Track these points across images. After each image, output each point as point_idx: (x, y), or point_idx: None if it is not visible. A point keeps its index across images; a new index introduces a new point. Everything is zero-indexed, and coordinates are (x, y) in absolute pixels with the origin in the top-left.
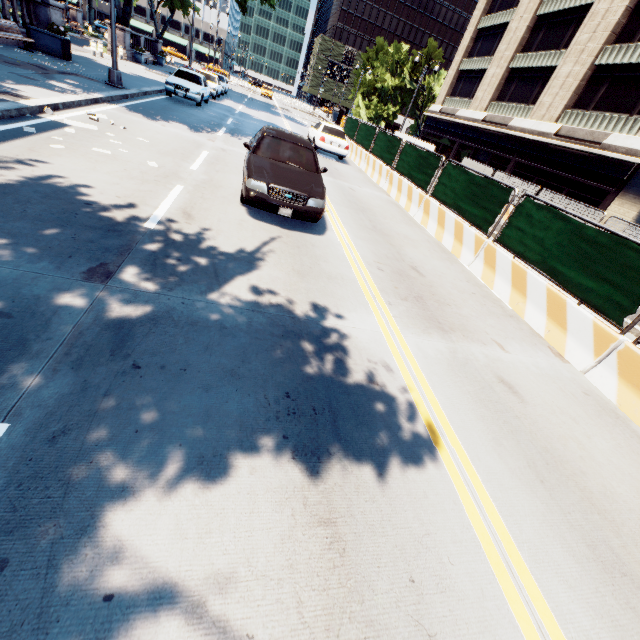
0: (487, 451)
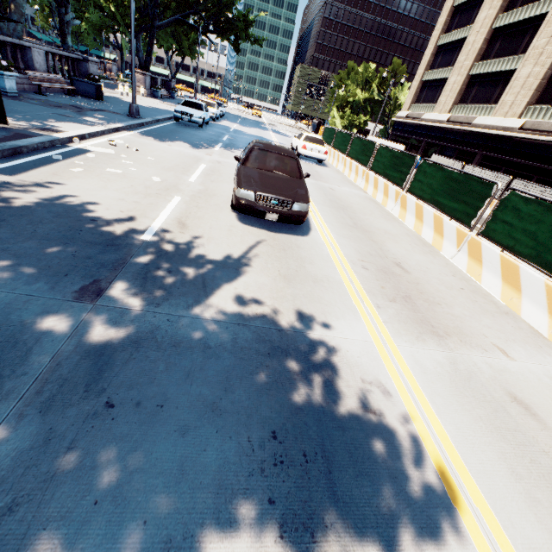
0: (520, 510)
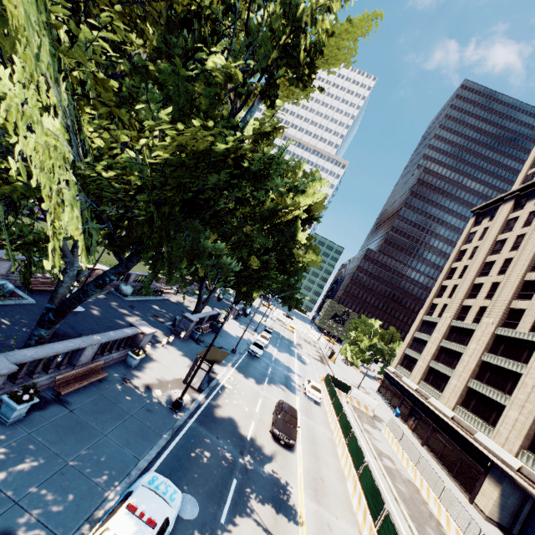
0: (311, 531)
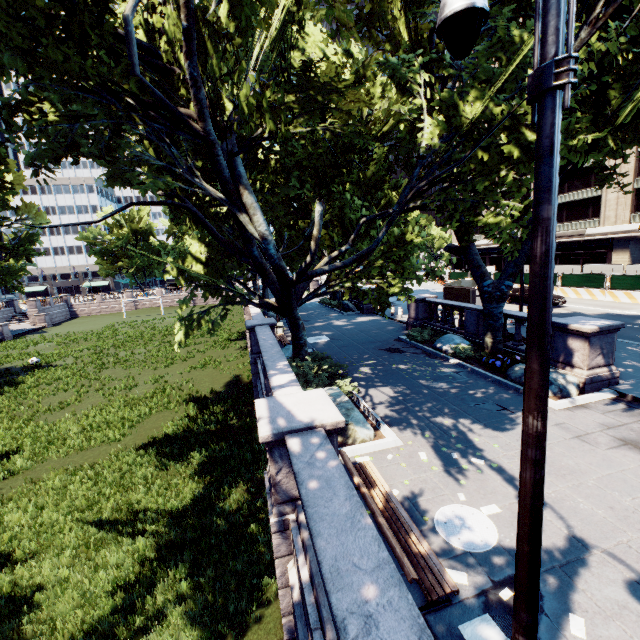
0: None
